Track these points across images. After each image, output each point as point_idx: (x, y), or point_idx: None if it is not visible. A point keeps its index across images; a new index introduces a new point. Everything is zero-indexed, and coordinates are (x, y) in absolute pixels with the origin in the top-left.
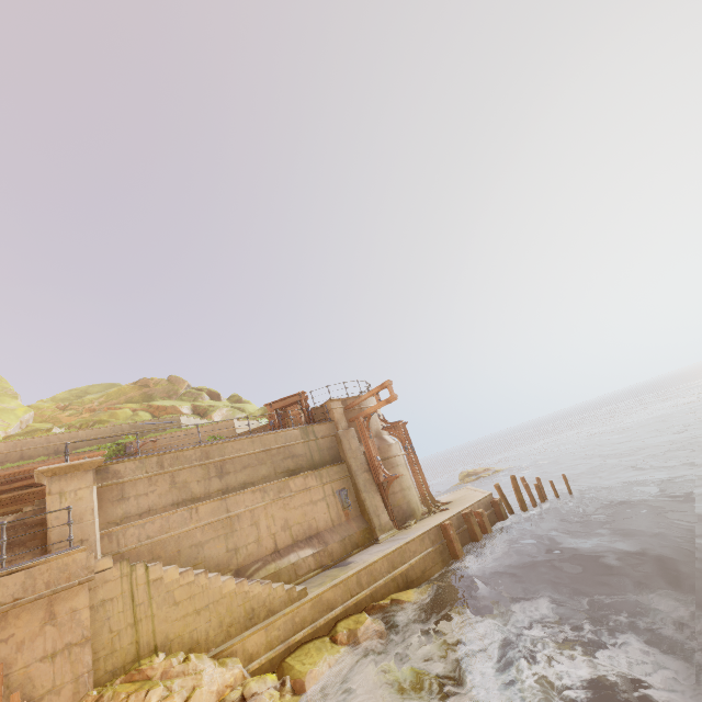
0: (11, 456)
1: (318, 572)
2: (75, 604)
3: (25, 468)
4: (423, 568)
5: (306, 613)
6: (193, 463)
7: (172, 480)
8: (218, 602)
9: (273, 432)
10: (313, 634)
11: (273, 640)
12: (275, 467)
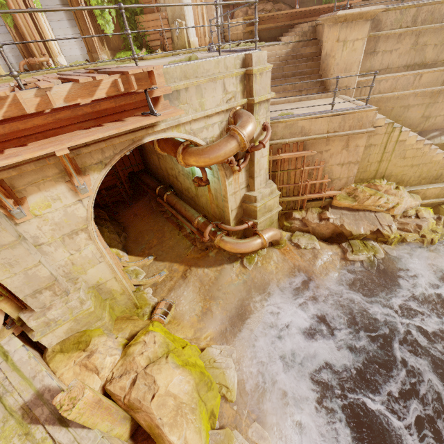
0: None
1: None
2: (358, 143)
3: None
4: None
5: None
6: (442, 22)
7: (415, 41)
8: (425, 165)
9: None
10: None
11: (441, 194)
12: None
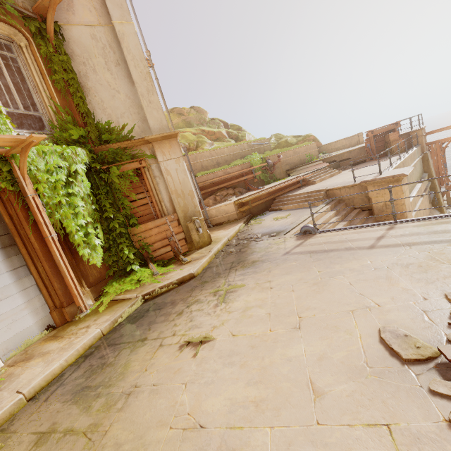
0: (197, 166)
1: None
2: None
3: (229, 175)
4: None
5: None
6: None
7: None
8: None
9: (412, 152)
10: None
11: None
12: (414, 177)
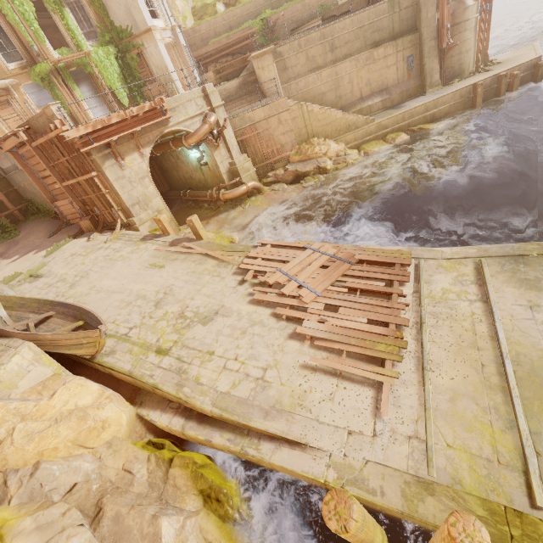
0: (210, 34)
1: (383, 111)
2: (286, 118)
3: (223, 44)
4: (447, 112)
5: (373, 129)
6: (316, 43)
7: (306, 56)
8: (335, 122)
9: (367, 10)
10: (374, 138)
11: (357, 138)
12: (365, 41)
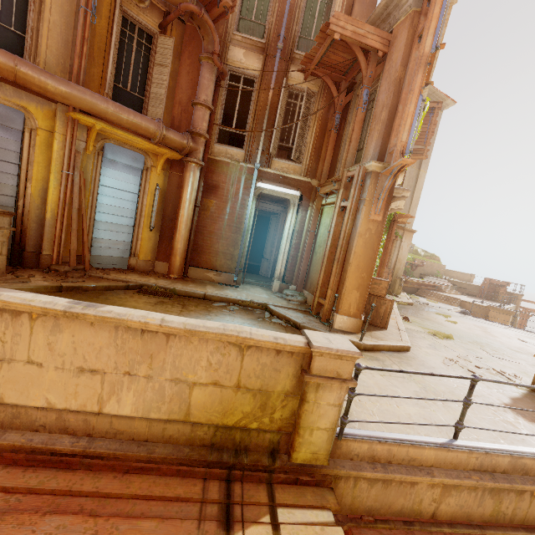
0: None
1: None
2: None
3: None
4: None
5: None
6: None
7: None
8: None
9: (512, 306)
10: None
11: None
12: None
